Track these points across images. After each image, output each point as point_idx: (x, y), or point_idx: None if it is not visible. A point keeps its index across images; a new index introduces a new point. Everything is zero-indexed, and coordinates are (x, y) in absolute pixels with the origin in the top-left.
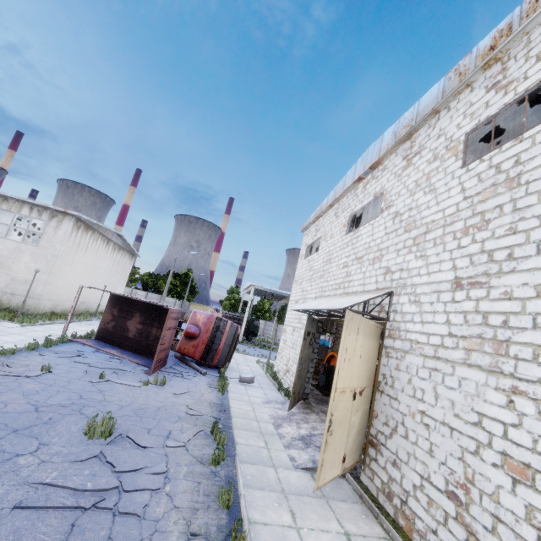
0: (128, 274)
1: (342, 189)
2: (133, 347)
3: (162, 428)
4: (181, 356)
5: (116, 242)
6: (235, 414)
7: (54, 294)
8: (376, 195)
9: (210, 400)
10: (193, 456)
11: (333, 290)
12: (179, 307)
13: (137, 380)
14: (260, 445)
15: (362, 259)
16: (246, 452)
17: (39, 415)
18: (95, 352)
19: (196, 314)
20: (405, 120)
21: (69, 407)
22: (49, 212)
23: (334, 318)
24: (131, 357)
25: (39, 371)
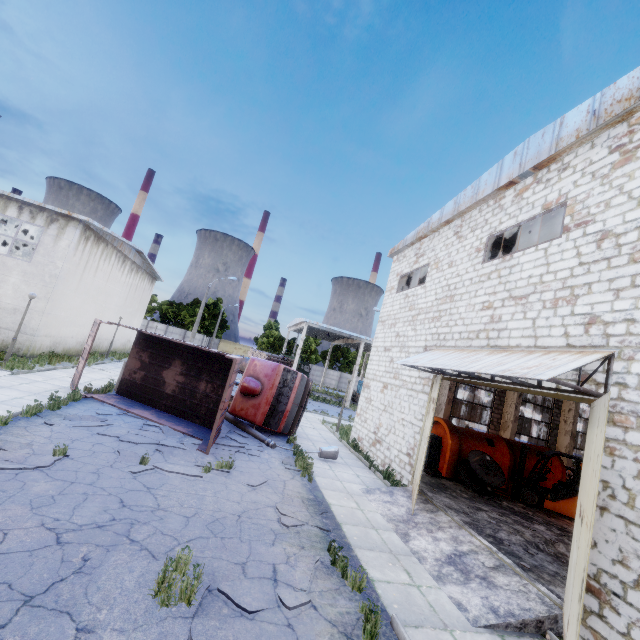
0: (146, 302)
1: (474, 199)
2: (173, 406)
3: (260, 559)
4: (234, 418)
5: (134, 260)
6: (341, 518)
7: (54, 328)
8: (549, 207)
9: (298, 493)
10: (328, 621)
11: (463, 339)
12: (206, 344)
13: (192, 463)
14: (403, 579)
15: (526, 300)
16: (395, 600)
17: (64, 553)
18: (121, 414)
19: (256, 363)
20: (619, 91)
21: (109, 527)
22: (46, 215)
23: (470, 379)
24: (172, 422)
25: (49, 455)
